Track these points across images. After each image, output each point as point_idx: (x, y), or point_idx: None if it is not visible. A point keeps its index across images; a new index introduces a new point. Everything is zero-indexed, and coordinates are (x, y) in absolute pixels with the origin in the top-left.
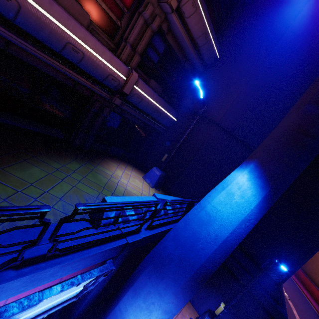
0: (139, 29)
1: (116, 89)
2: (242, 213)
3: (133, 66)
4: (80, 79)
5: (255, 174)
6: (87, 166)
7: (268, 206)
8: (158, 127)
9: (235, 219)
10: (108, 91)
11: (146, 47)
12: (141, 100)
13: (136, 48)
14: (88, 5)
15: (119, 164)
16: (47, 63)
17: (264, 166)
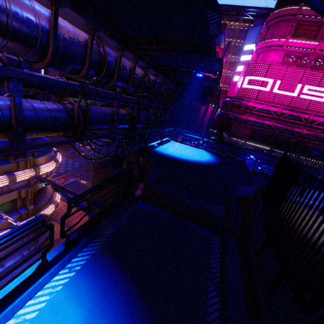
0: None
1: None
2: None
3: None
4: None
5: None
6: None
7: None
8: None
9: None
10: None
11: None
12: None
13: None
14: None
15: None
16: None
17: None
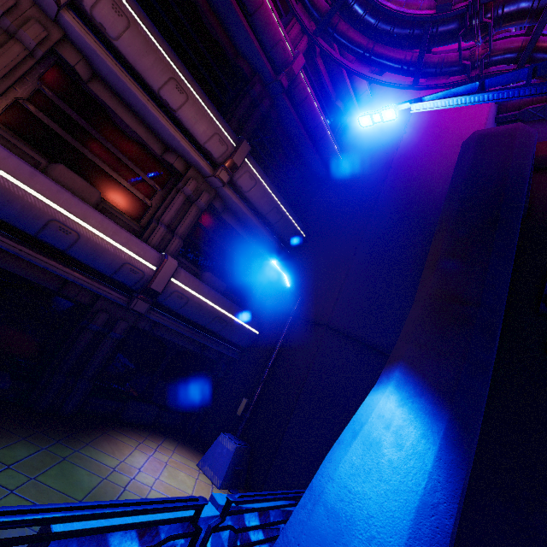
0: (179, 206)
1: (138, 287)
2: (411, 489)
3: (172, 253)
4: (71, 274)
5: (409, 390)
6: (55, 451)
7: (464, 458)
8: (226, 350)
9: (399, 511)
10: (124, 291)
11: (192, 229)
12: (187, 302)
13: (176, 229)
14: (101, 183)
15: (144, 440)
16: (9, 251)
17: (420, 370)
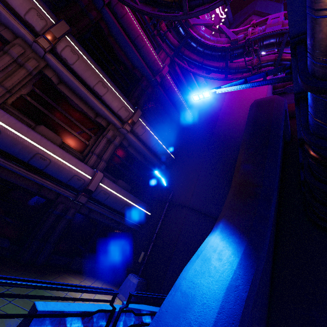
0: (104, 144)
1: (81, 188)
2: (225, 278)
3: (100, 169)
4: (45, 182)
5: (227, 232)
6: None
7: (254, 264)
8: (131, 225)
9: (218, 289)
10: (73, 191)
11: (111, 156)
12: (109, 196)
13: (102, 157)
14: (62, 134)
15: (84, 280)
16: (13, 171)
17: (232, 222)
